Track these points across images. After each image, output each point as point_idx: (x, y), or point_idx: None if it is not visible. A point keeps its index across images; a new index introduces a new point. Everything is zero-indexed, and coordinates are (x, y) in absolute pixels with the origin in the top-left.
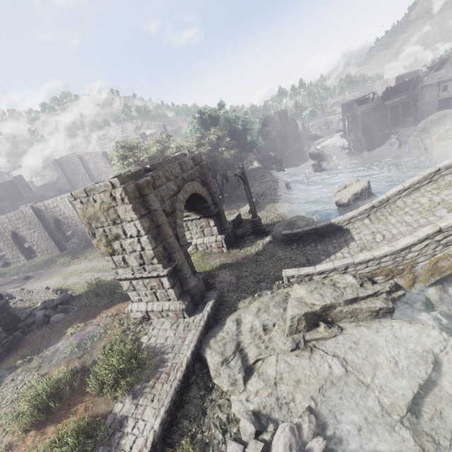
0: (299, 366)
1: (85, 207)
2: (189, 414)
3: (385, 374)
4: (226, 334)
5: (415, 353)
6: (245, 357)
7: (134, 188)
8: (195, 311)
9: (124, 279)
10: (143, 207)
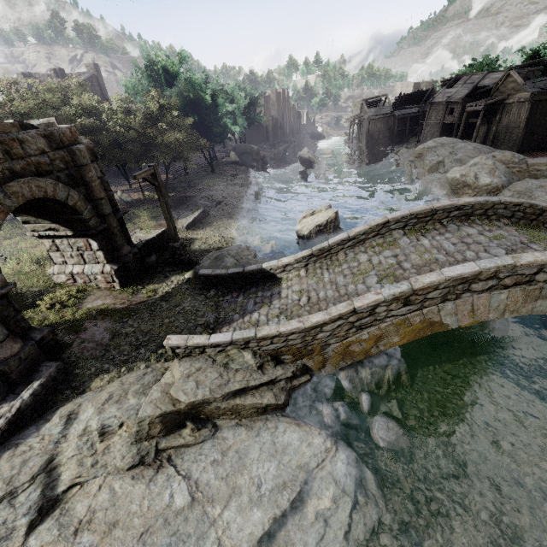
0: (127, 498)
1: None
2: None
3: (240, 503)
4: (39, 441)
5: (286, 470)
6: (55, 480)
7: None
8: (6, 397)
9: None
10: None
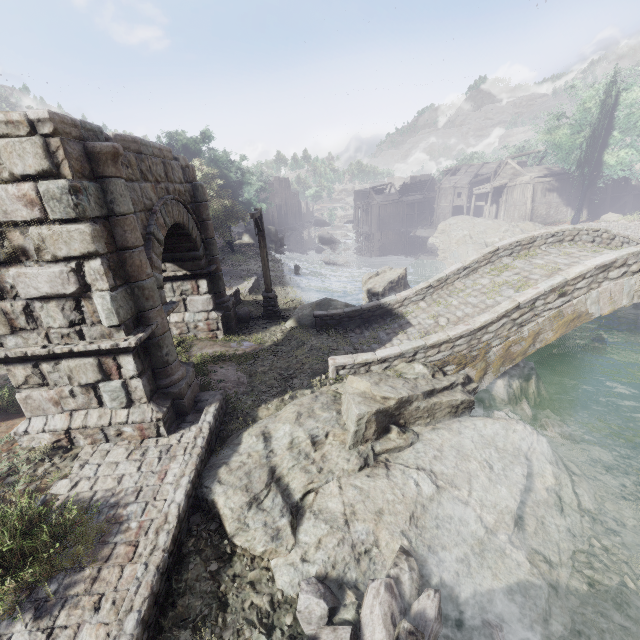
0: (377, 490)
1: None
2: (190, 617)
3: (483, 483)
4: (247, 457)
5: (507, 452)
6: (286, 490)
7: (84, 153)
8: (180, 426)
9: (17, 359)
10: (99, 201)
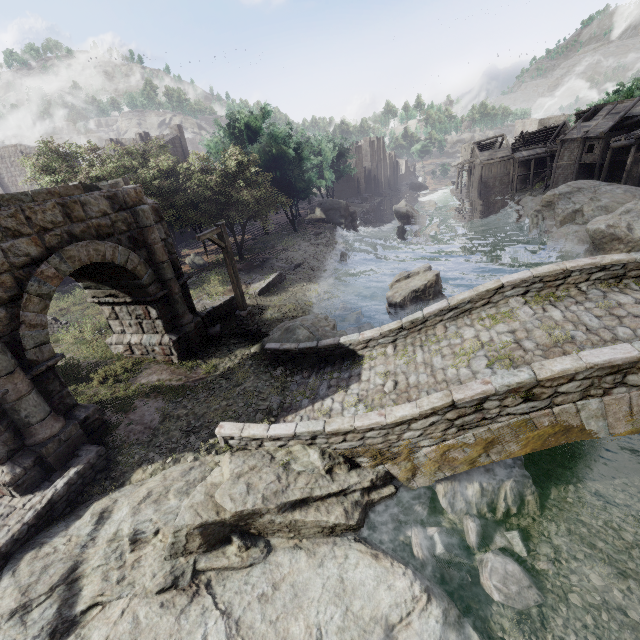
0: (151, 633)
1: None
2: None
3: None
4: (65, 542)
5: (356, 622)
6: (75, 595)
7: None
8: (40, 484)
9: None
10: None
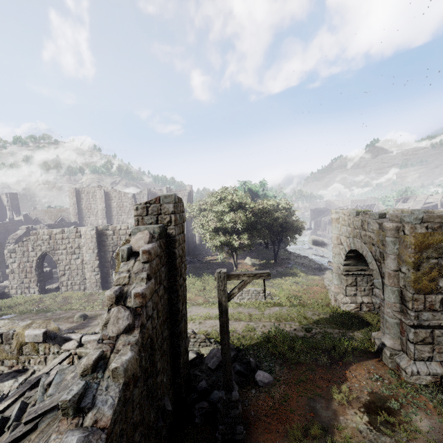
0: None
1: (430, 233)
2: None
3: None
4: None
5: None
6: None
7: None
8: None
9: (425, 326)
10: None
